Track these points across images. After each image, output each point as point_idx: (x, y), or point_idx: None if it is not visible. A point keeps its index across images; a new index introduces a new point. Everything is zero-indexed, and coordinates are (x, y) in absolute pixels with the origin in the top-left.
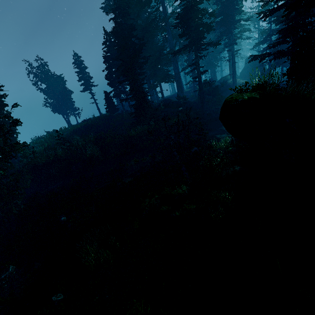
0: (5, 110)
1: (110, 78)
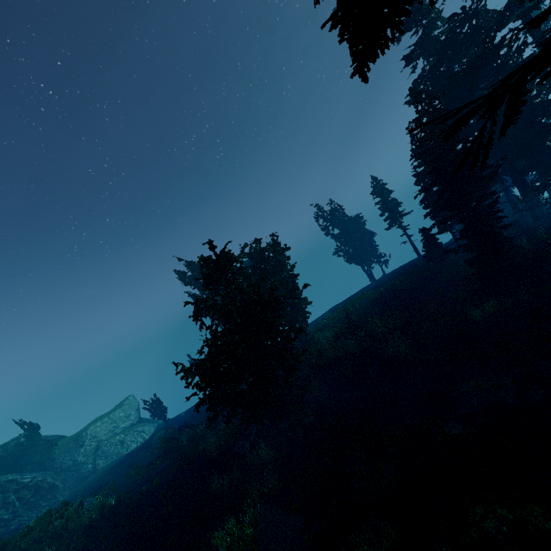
0: (296, 295)
1: (430, 203)
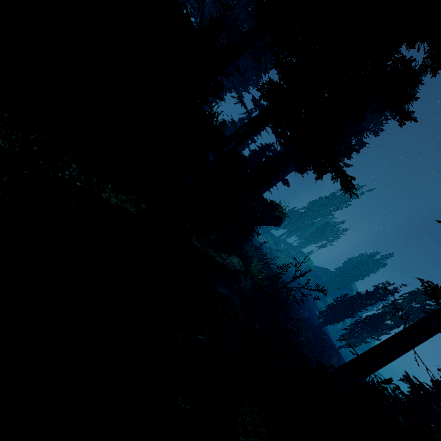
0: None
1: None
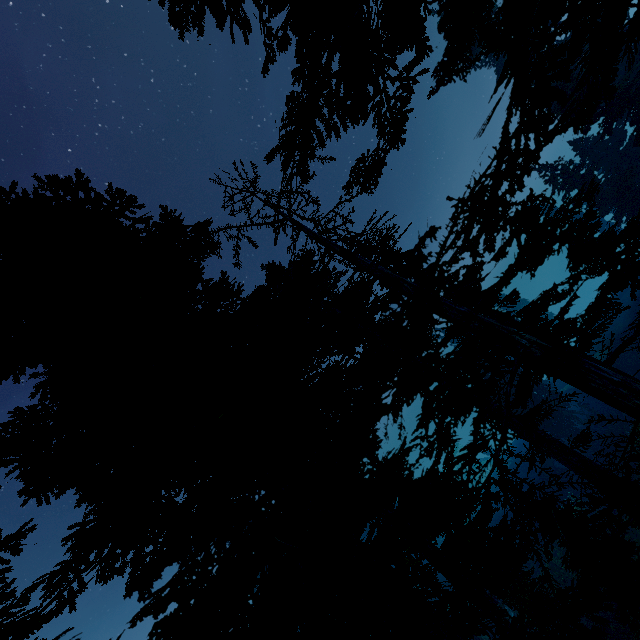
0: None
1: None
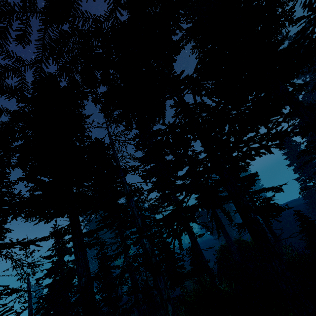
0: None
1: None
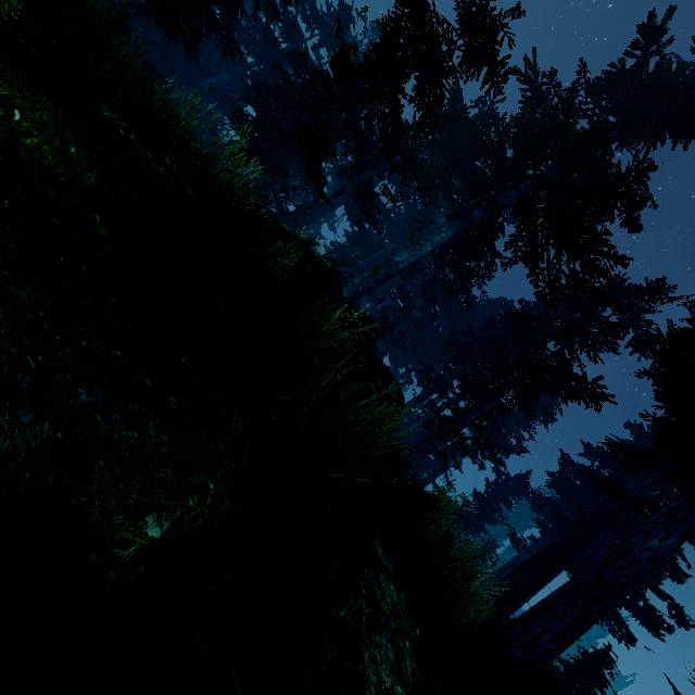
0: None
1: None
